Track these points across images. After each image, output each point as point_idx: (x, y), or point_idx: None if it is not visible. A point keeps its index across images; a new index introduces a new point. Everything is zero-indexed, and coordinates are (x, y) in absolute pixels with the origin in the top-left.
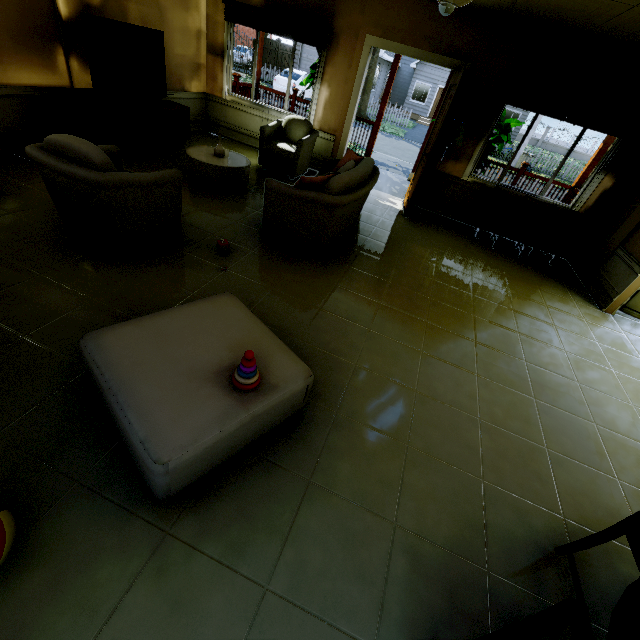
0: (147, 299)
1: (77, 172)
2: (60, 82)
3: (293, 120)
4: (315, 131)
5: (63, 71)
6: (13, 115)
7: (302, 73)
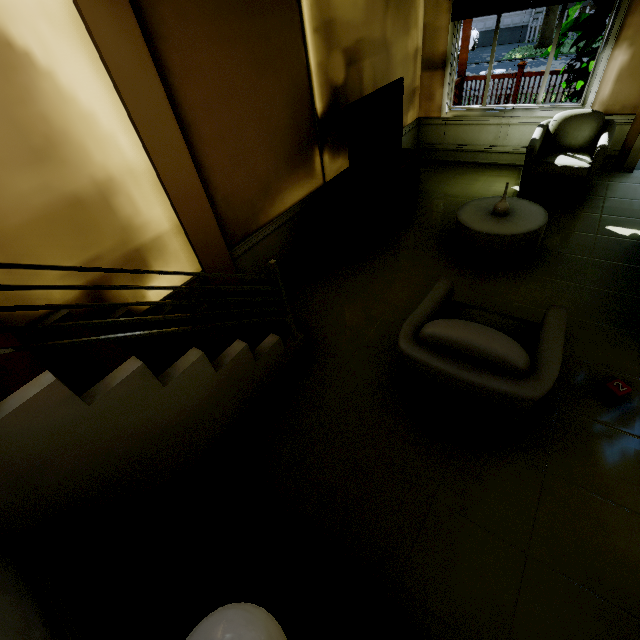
0: (597, 547)
1: (494, 386)
2: (316, 184)
3: (571, 118)
4: (610, 122)
5: (318, 171)
6: (288, 237)
7: None
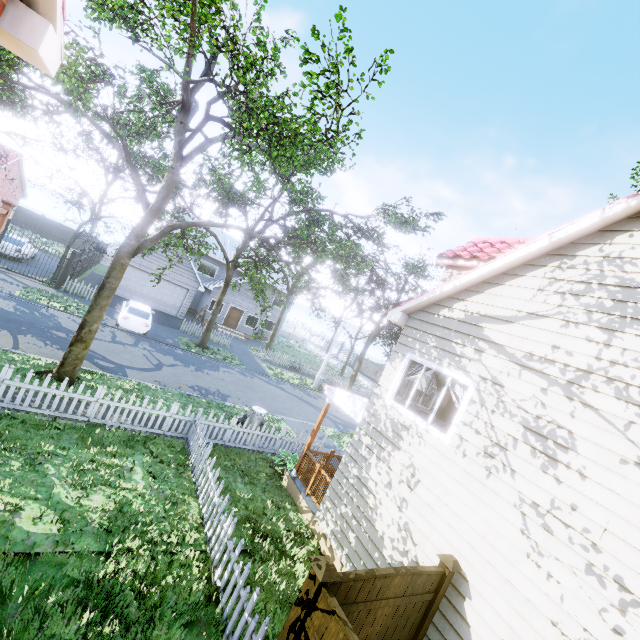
0: None
1: None
2: None
3: None
4: None
5: None
6: None
7: (149, 310)
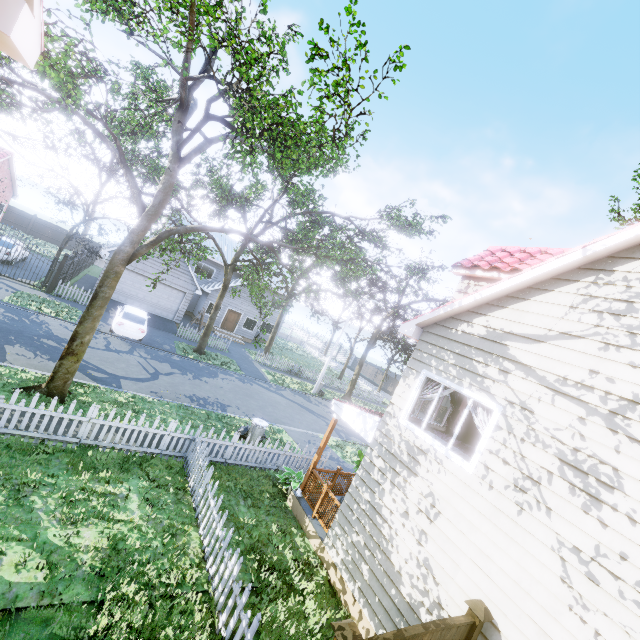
0: None
1: None
2: None
3: None
4: None
5: None
6: None
7: (144, 315)
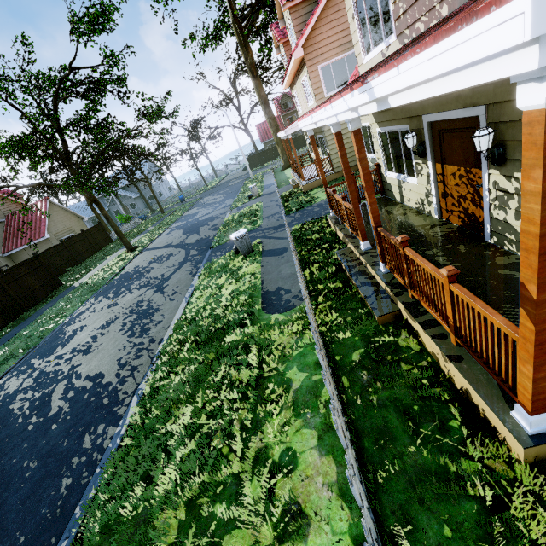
0: None
1: None
2: None
3: None
4: None
5: None
6: None
7: None
